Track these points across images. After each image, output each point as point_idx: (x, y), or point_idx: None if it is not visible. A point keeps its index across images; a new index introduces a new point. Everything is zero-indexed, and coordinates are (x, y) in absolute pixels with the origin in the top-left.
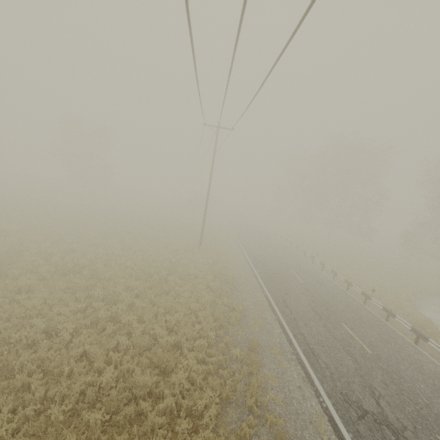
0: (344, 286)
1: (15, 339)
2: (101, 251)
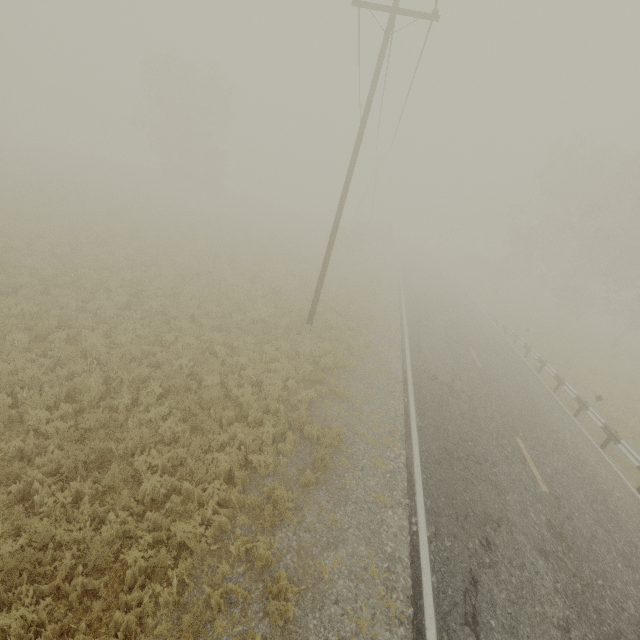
0: None
1: None
2: (66, 303)
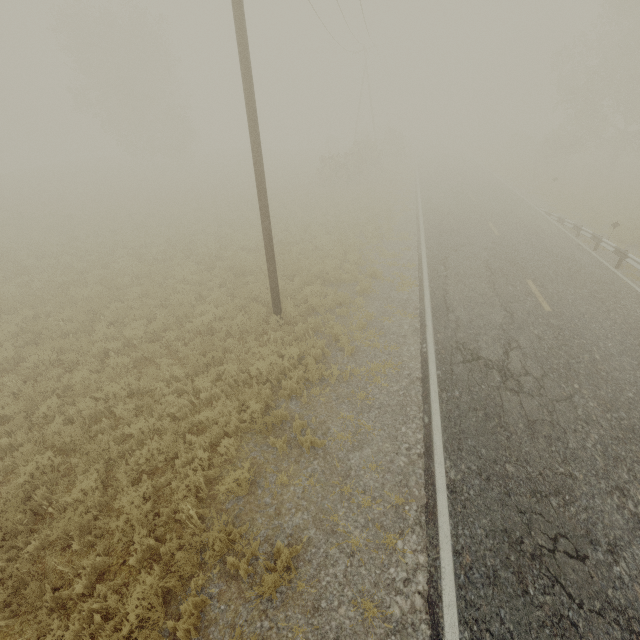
0: None
1: None
2: None
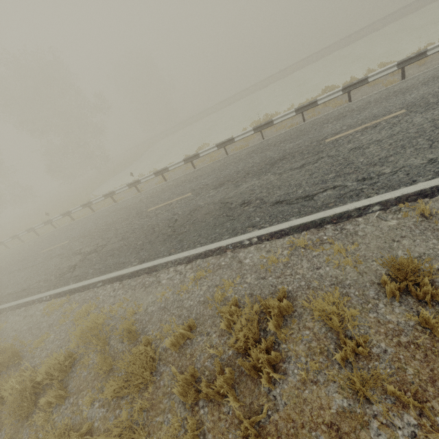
0: (35, 236)
1: None
2: None
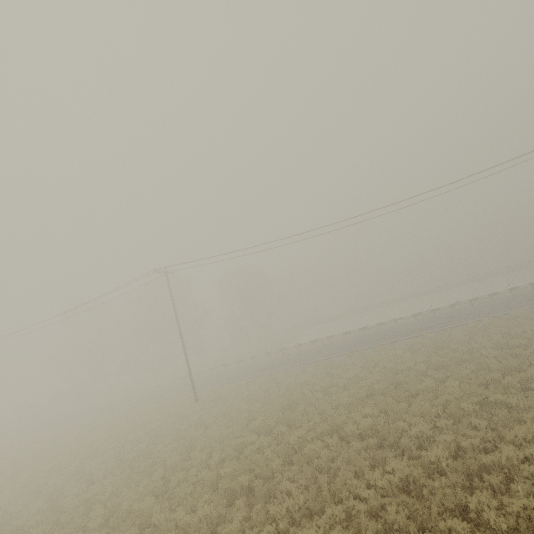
0: (279, 355)
1: (382, 388)
2: (218, 433)
